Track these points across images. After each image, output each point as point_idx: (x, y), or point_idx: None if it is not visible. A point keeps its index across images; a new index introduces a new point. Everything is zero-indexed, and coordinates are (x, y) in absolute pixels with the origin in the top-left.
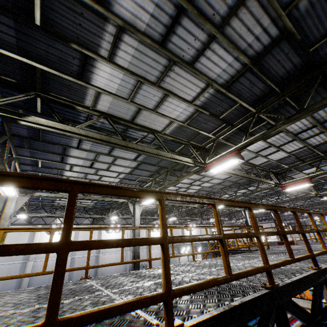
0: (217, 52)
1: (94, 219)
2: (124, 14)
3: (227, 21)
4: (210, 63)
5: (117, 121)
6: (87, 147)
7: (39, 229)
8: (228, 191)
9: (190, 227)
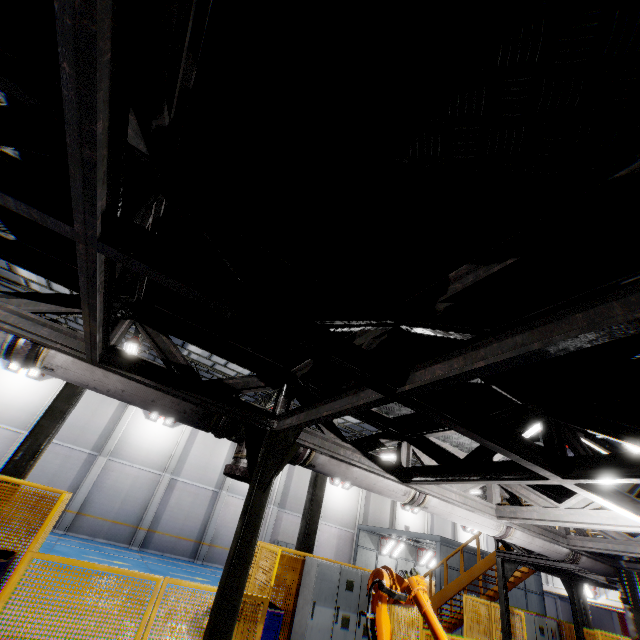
0: None
1: None
2: None
3: None
4: None
5: None
6: None
7: None
8: None
9: None
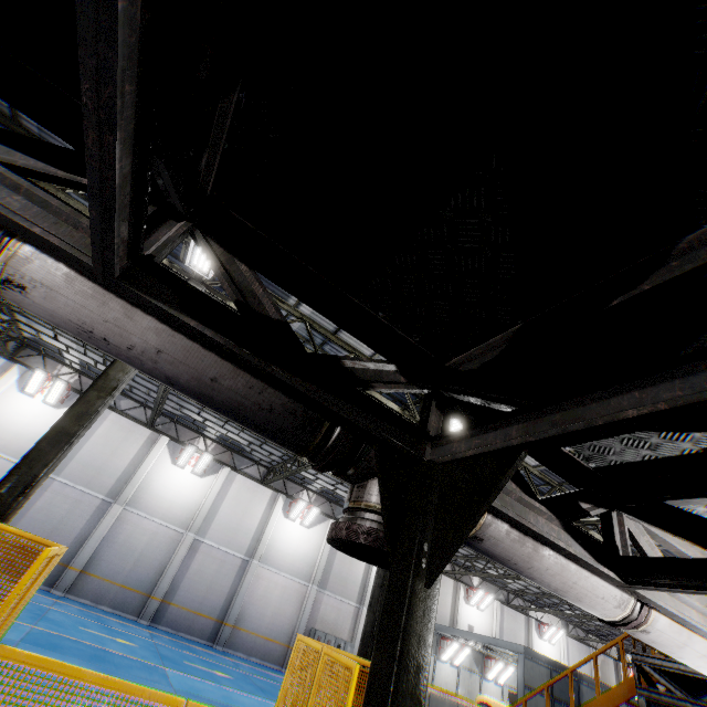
0: None
1: (270, 471)
2: None
3: None
4: None
5: None
6: None
7: None
8: None
9: None
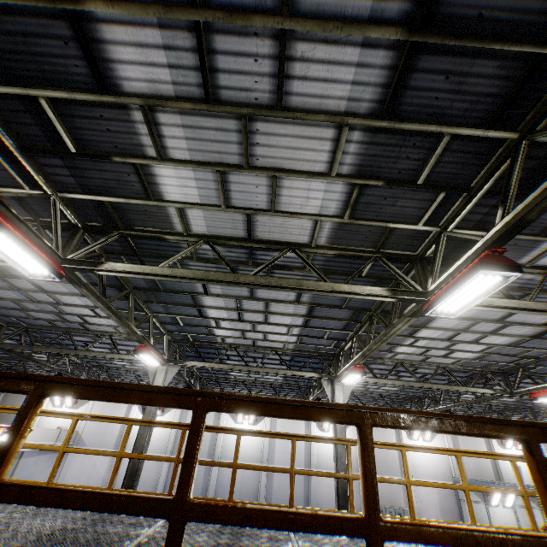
0: (314, 56)
1: None
2: (138, 86)
3: None
4: (314, 84)
5: (226, 244)
6: (218, 290)
7: (114, 419)
8: None
9: (403, 446)
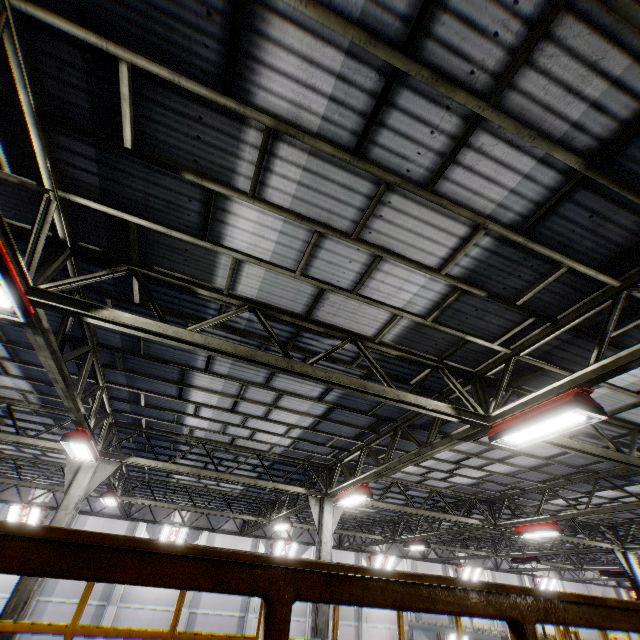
0: (491, 152)
1: (244, 522)
2: (276, 104)
3: (506, 79)
4: (475, 178)
5: (276, 317)
6: (224, 369)
7: None
8: (563, 491)
9: None
